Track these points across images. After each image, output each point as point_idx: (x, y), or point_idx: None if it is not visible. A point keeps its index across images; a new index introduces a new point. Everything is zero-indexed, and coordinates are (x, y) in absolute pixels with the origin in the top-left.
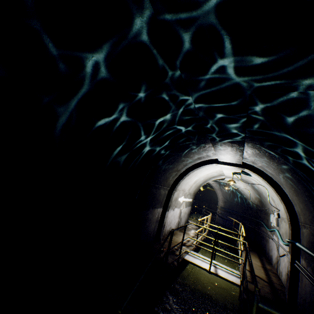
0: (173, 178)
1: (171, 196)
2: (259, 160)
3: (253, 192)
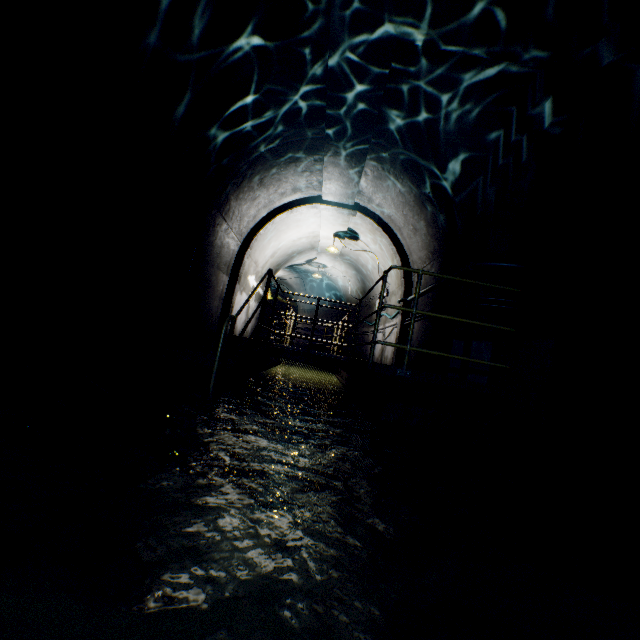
0: (249, 226)
1: (245, 257)
2: (379, 189)
3: (356, 279)
